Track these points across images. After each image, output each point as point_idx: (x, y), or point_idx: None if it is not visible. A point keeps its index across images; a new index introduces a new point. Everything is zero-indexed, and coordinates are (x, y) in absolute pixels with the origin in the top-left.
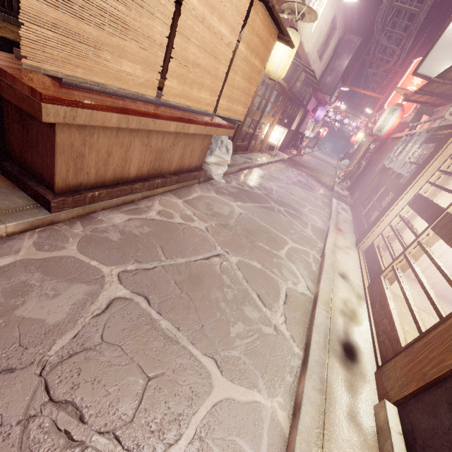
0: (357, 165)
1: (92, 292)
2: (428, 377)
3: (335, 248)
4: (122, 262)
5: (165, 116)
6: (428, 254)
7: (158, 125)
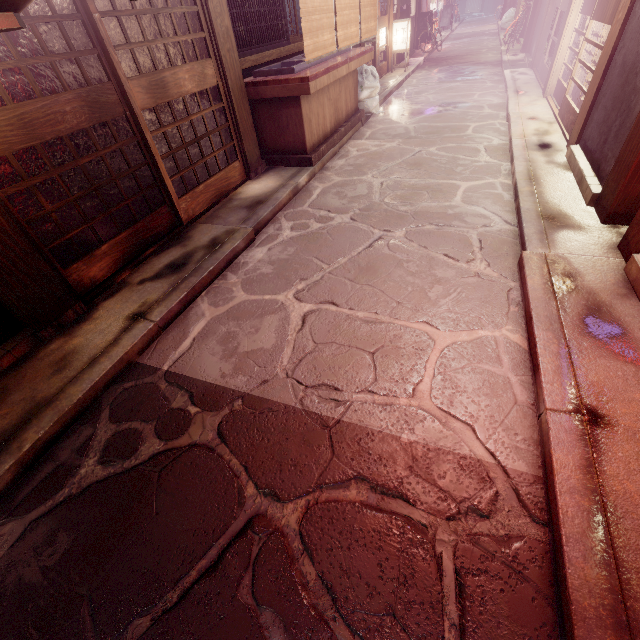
0: (524, 7)
1: (368, 184)
2: (587, 109)
3: (519, 107)
4: (368, 173)
5: (340, 64)
6: (590, 42)
7: (339, 73)
